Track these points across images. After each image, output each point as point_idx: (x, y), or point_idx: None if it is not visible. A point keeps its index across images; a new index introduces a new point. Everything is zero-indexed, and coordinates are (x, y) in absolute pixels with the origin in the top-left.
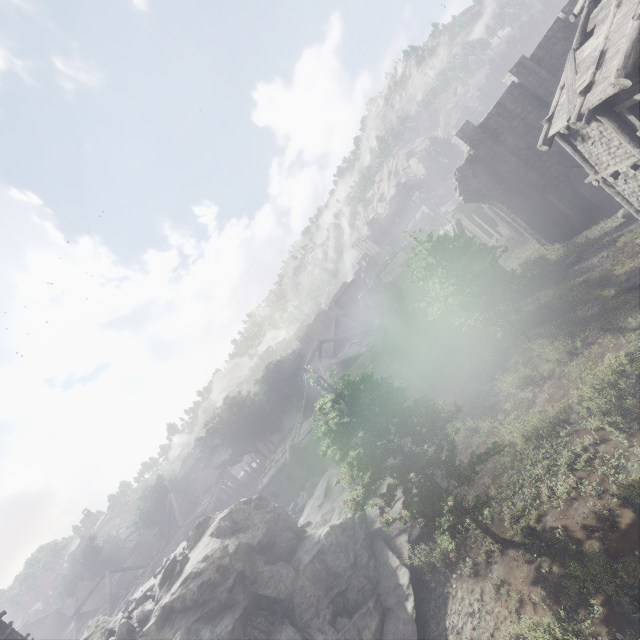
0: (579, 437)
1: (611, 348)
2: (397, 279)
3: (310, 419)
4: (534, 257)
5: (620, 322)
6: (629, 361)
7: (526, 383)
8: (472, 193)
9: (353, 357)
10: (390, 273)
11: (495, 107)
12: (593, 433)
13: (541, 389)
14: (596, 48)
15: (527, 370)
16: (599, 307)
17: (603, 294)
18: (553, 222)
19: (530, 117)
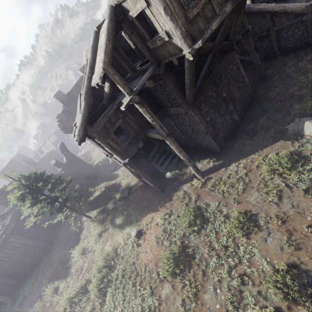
0: (88, 303)
1: (110, 236)
2: (47, 157)
3: None
4: (106, 157)
5: (115, 220)
6: (112, 249)
7: (83, 252)
8: (68, 129)
9: None
10: (47, 147)
11: (75, 86)
12: (91, 303)
13: (87, 259)
14: None
15: (84, 245)
16: (114, 204)
17: (116, 196)
18: None
19: None
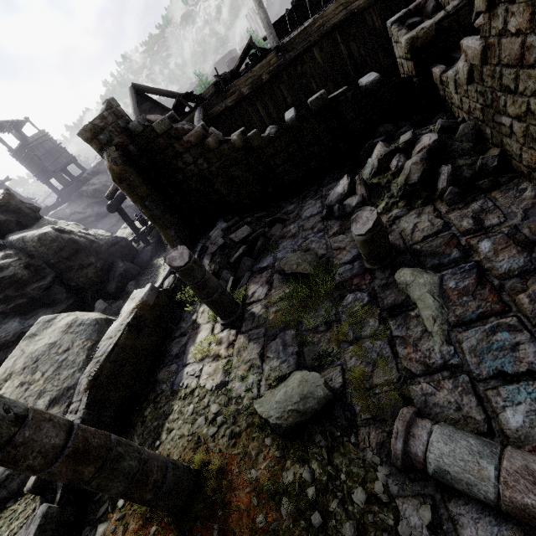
0: None
1: None
2: None
3: None
4: None
5: None
6: None
7: None
8: None
9: None
10: None
11: None
12: None
13: None
14: None
15: None
16: None
17: None
18: None
19: None
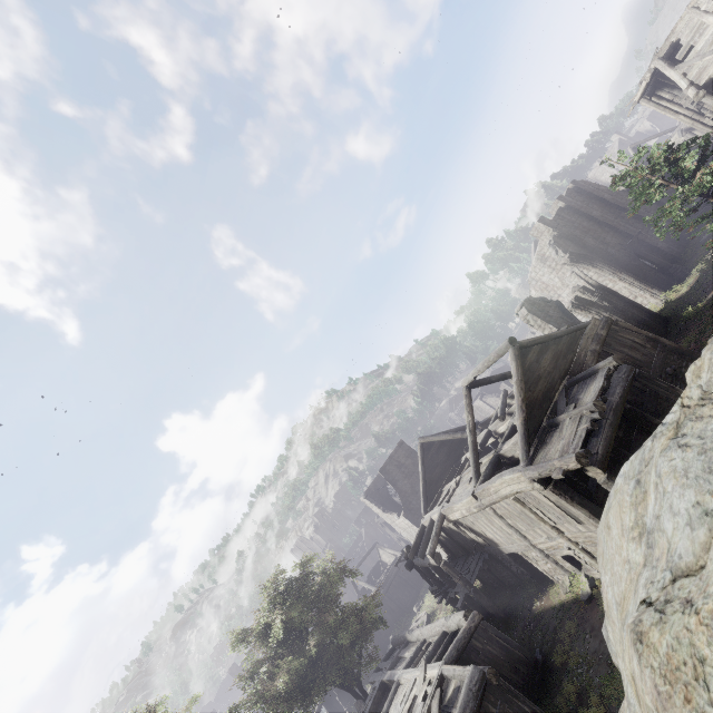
0: None
1: None
2: None
3: (562, 425)
4: None
5: None
6: None
7: None
8: (575, 252)
9: (576, 327)
10: None
11: (556, 216)
12: None
13: None
14: (712, 33)
15: None
16: None
17: None
18: (651, 282)
19: (584, 224)
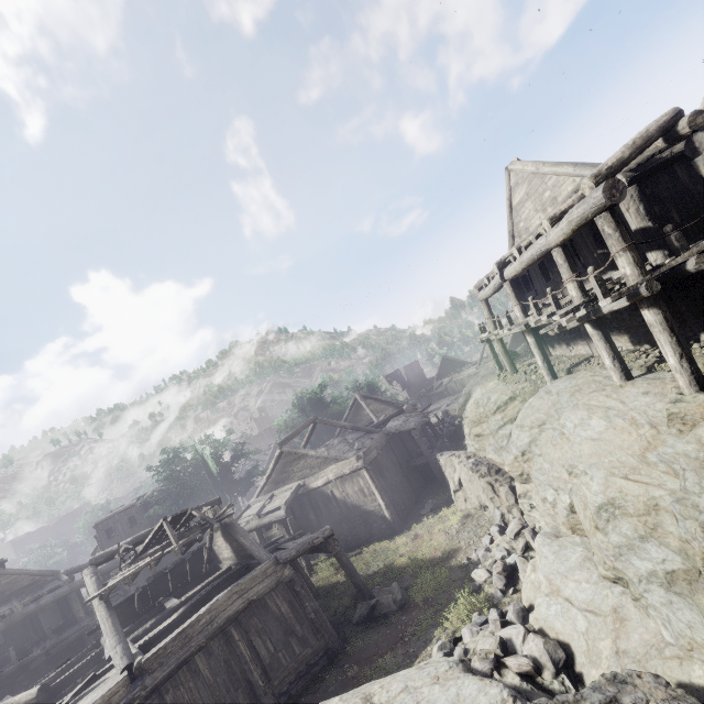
0: None
1: None
2: None
3: None
4: None
5: None
6: None
7: None
8: None
9: None
10: None
11: None
12: None
13: None
14: None
15: None
16: None
17: None
18: None
19: None
